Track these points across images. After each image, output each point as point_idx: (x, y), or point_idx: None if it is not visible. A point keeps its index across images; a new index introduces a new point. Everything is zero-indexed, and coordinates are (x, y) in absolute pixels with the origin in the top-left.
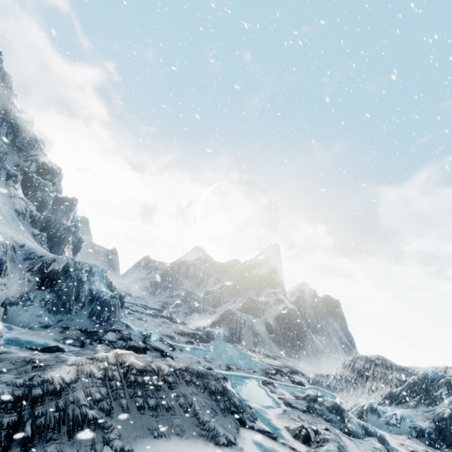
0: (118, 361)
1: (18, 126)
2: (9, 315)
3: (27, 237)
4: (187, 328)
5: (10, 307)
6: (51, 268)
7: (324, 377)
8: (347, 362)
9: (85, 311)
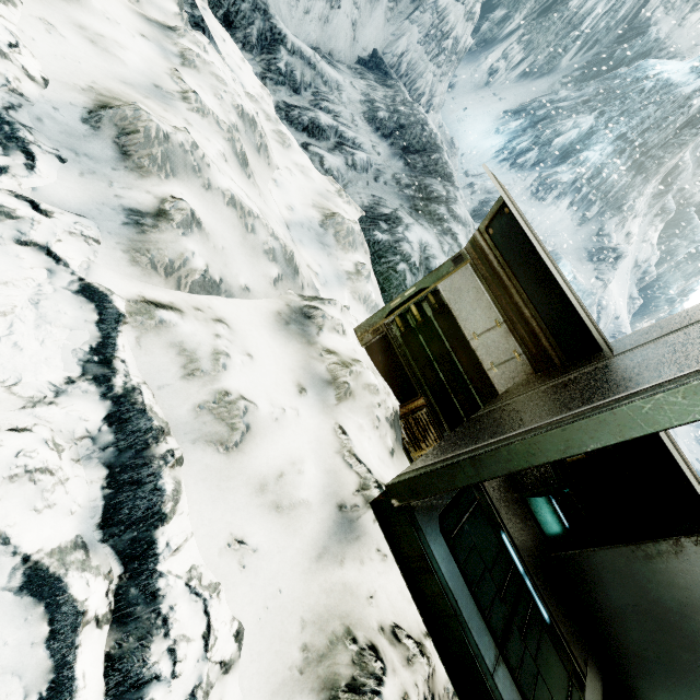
0: None
1: None
2: None
3: (624, 302)
4: None
5: None
6: None
7: None
8: None
9: None
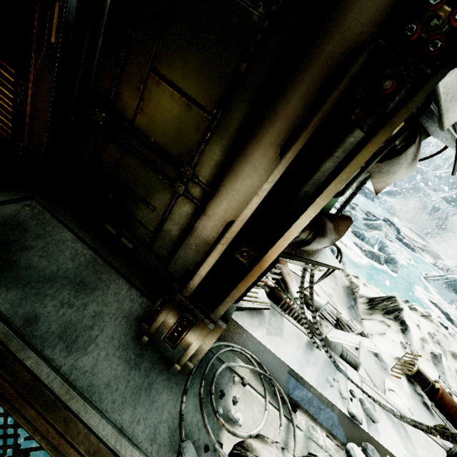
0: None
1: None
2: None
3: None
4: None
5: None
6: None
7: None
8: None
9: None
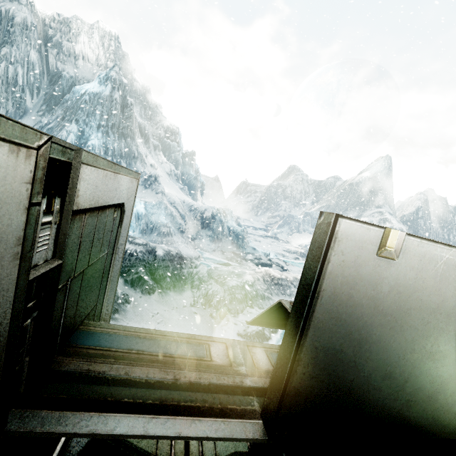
0: (267, 273)
1: (143, 98)
2: (196, 245)
3: (180, 193)
4: (291, 246)
5: (195, 241)
6: (205, 215)
7: None
8: None
9: (229, 241)
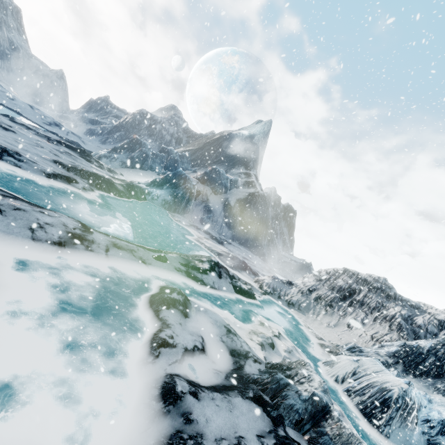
0: None
1: None
2: None
3: None
4: (106, 173)
5: None
6: None
7: (285, 285)
8: (326, 274)
9: None
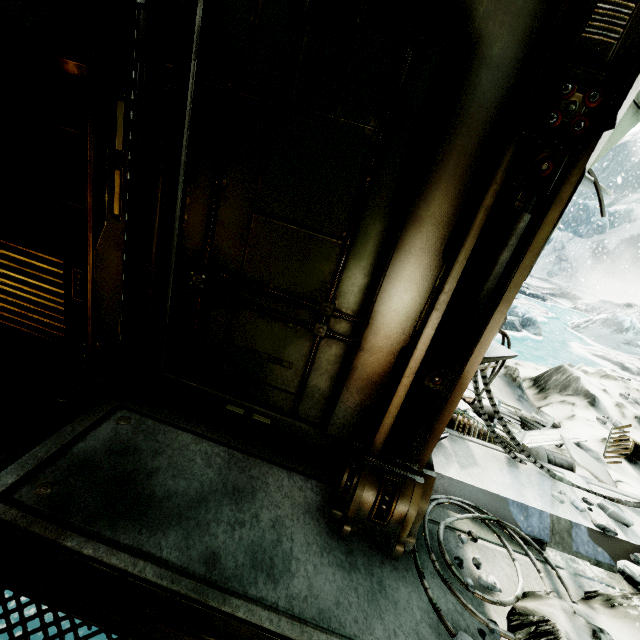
0: None
1: None
2: None
3: None
4: None
5: None
6: None
7: (618, 307)
8: None
9: None
